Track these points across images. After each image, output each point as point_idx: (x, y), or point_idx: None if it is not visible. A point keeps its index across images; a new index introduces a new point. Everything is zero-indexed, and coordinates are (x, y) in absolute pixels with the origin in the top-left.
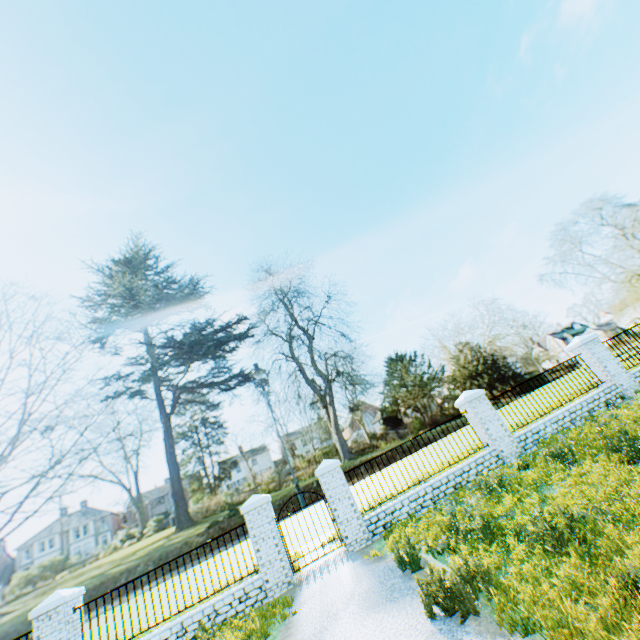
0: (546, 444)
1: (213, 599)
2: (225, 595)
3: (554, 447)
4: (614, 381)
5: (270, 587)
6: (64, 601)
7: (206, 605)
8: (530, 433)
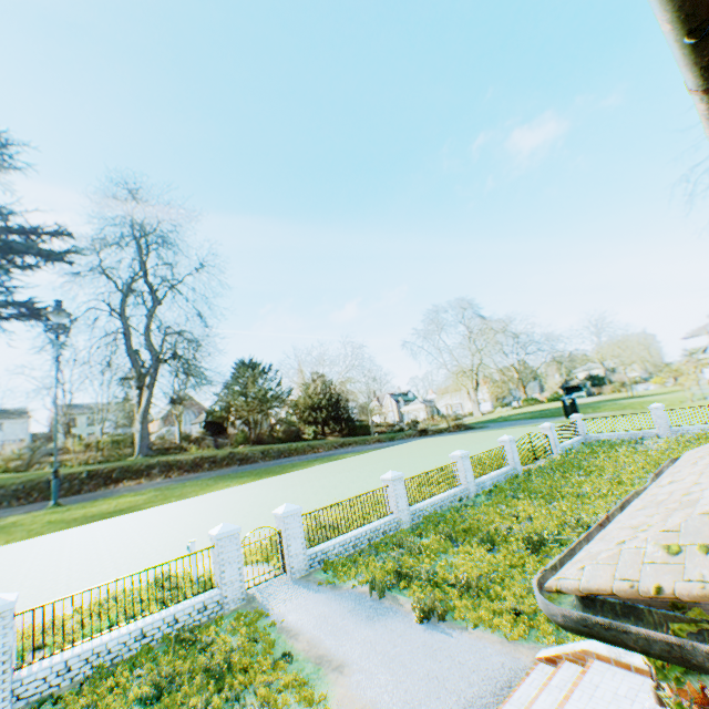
0: (432, 522)
1: (169, 609)
2: (186, 606)
3: (448, 530)
4: (467, 486)
5: (228, 602)
6: (14, 606)
7: (167, 614)
8: (419, 510)
